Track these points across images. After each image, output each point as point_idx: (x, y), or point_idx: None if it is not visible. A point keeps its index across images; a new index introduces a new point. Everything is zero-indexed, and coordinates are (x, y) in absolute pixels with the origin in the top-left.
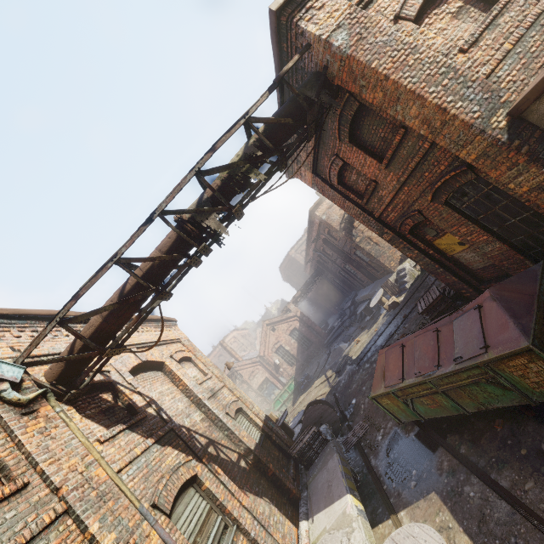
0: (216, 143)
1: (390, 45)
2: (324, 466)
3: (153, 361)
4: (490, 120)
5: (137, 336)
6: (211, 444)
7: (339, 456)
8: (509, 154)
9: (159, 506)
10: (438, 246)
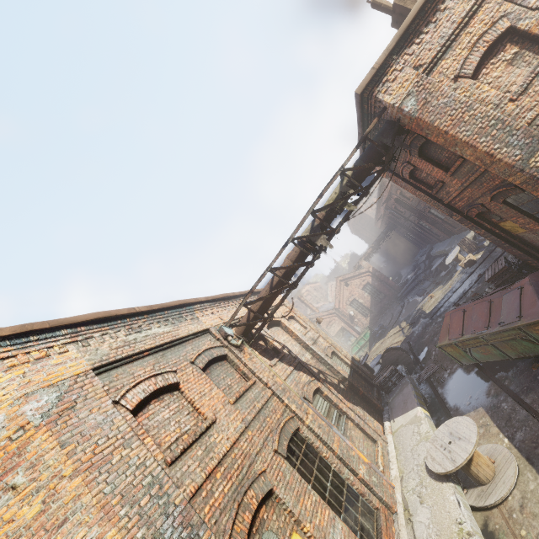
0: (322, 191)
1: (450, 105)
2: (400, 391)
3: (275, 320)
4: (529, 161)
5: None
6: (320, 372)
7: (412, 386)
8: None
9: (307, 398)
10: (503, 227)
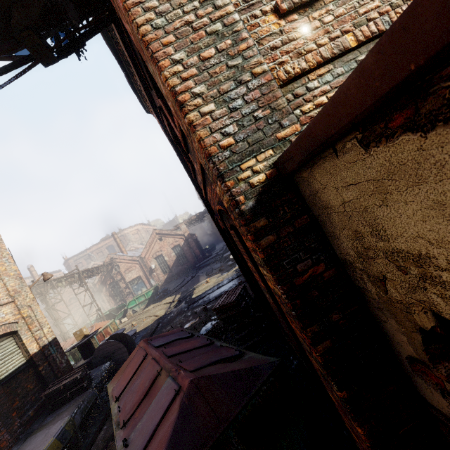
0: None
1: None
2: (53, 423)
3: None
4: (244, 161)
5: None
6: None
7: (67, 422)
8: (248, 234)
9: None
10: None
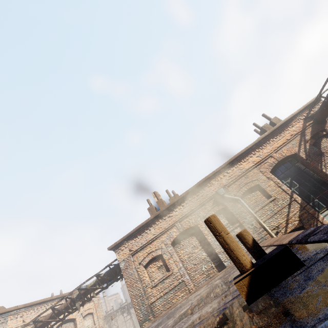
0: (85, 281)
1: (132, 275)
2: None
3: (71, 318)
4: (143, 323)
5: None
6: None
7: None
8: None
9: None
10: None
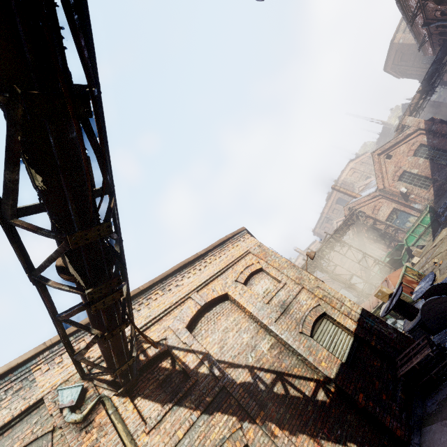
0: None
1: None
2: (445, 418)
3: (214, 298)
4: None
5: (198, 276)
6: (278, 379)
7: None
8: None
9: None
10: None
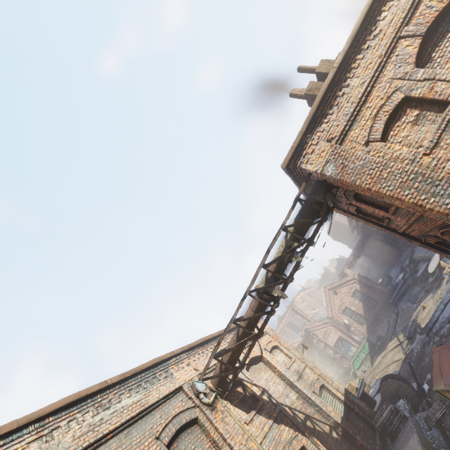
0: (269, 247)
1: (366, 166)
2: (406, 443)
3: (255, 356)
4: None
5: None
6: (307, 418)
7: (418, 437)
8: None
9: None
10: None
